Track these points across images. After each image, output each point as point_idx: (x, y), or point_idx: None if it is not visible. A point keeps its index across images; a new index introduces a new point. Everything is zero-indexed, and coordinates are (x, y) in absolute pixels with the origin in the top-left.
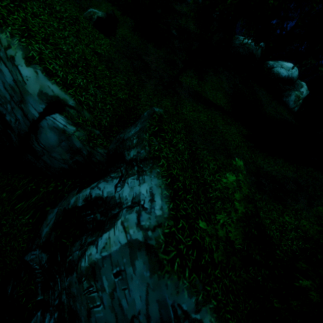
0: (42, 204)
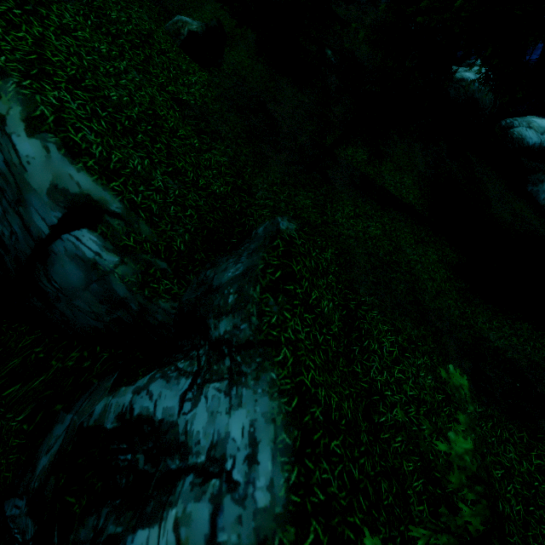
0: (50, 396)
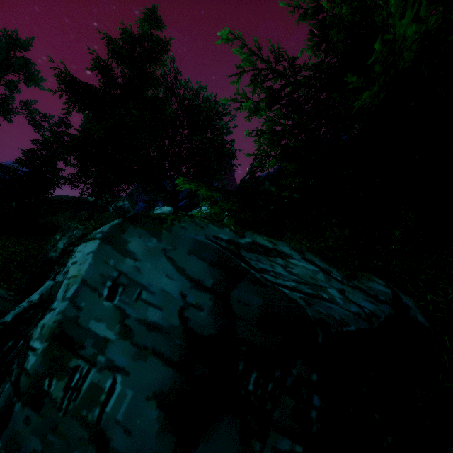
0: None
